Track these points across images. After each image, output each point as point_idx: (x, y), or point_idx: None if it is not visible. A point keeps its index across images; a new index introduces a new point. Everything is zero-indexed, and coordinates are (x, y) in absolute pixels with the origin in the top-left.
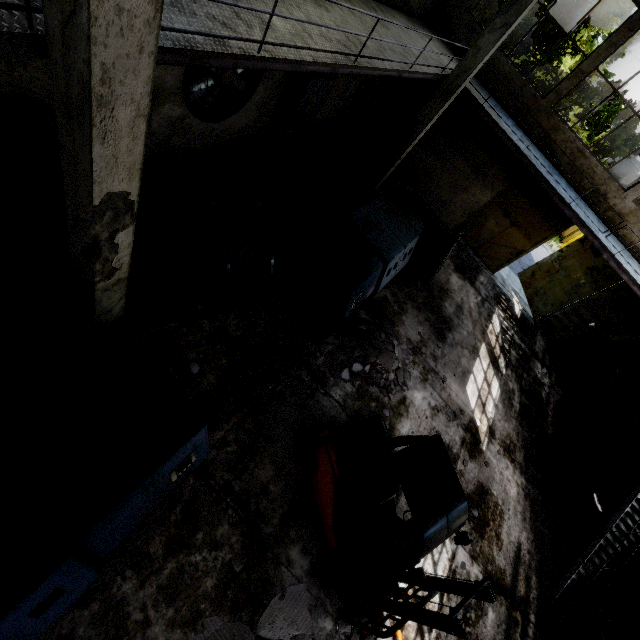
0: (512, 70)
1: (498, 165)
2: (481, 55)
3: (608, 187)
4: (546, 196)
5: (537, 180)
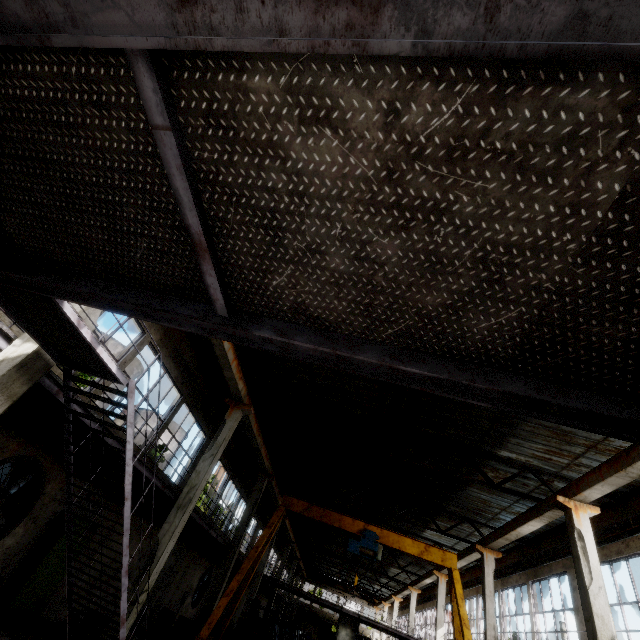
0: (302, 602)
1: (310, 623)
2: (298, 599)
3: (331, 615)
4: (323, 625)
5: (318, 617)
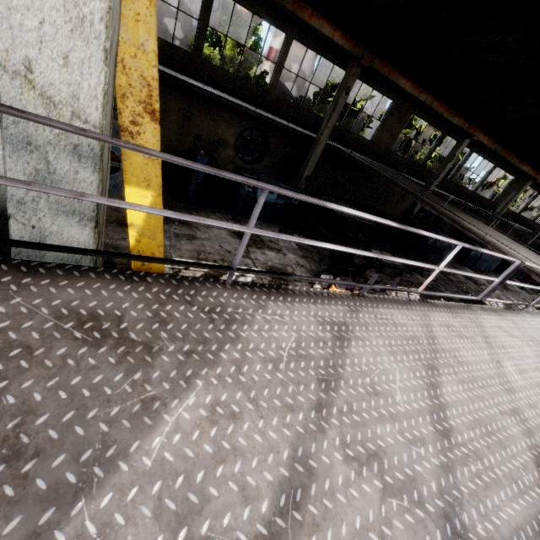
0: None
1: None
2: None
3: None
4: None
5: None
